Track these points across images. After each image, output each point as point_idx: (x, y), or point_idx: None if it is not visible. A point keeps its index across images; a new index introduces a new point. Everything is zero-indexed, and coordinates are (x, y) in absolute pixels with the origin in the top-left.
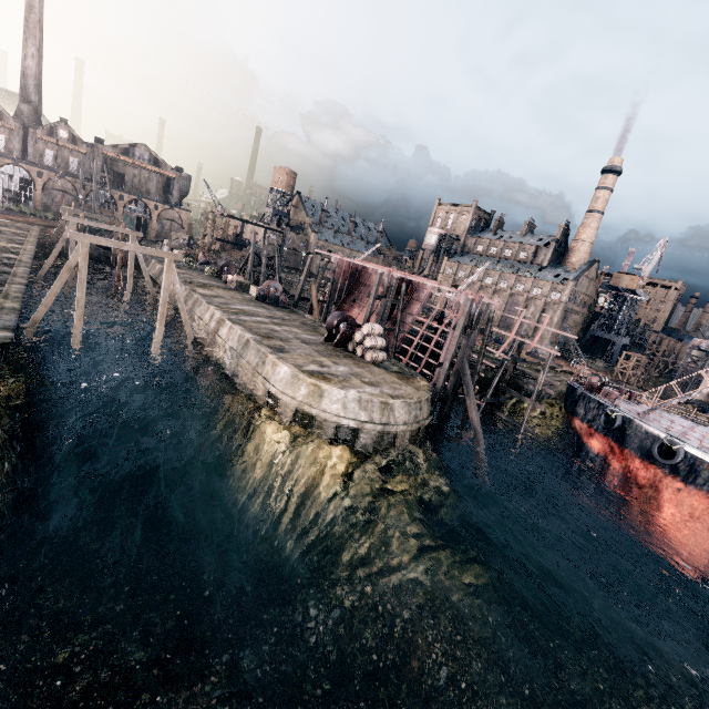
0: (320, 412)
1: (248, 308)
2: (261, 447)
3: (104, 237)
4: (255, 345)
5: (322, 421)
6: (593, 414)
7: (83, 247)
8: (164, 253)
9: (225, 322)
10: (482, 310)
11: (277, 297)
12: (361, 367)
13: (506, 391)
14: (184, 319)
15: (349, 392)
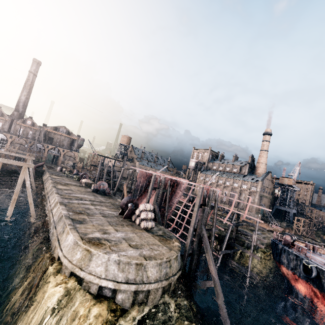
0: (86, 274)
1: (82, 196)
2: (38, 307)
3: (22, 161)
4: (64, 218)
5: (88, 282)
6: (294, 264)
7: None
8: (21, 163)
9: (57, 204)
10: (210, 194)
11: (104, 190)
12: (135, 232)
13: (234, 245)
14: (29, 202)
15: (111, 256)
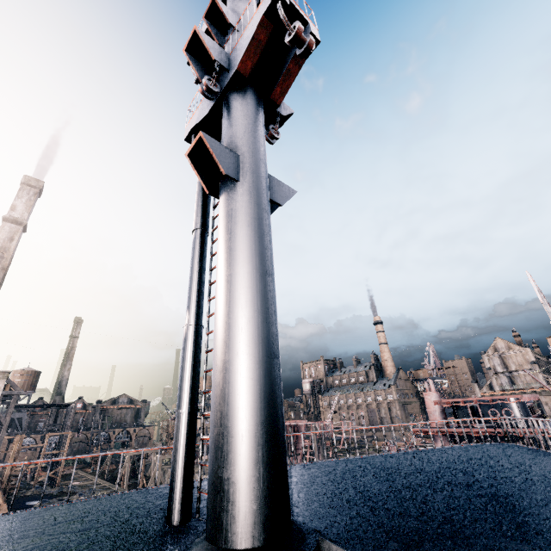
0: None
1: None
2: None
3: None
4: None
5: None
6: None
7: (160, 462)
8: None
9: None
10: (322, 429)
11: None
12: None
13: None
14: None
15: None
